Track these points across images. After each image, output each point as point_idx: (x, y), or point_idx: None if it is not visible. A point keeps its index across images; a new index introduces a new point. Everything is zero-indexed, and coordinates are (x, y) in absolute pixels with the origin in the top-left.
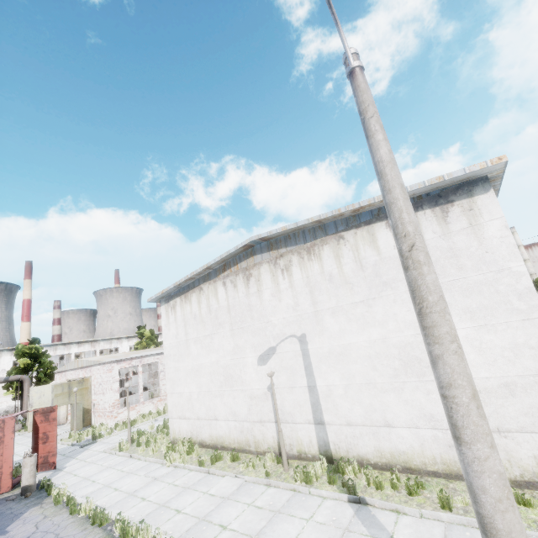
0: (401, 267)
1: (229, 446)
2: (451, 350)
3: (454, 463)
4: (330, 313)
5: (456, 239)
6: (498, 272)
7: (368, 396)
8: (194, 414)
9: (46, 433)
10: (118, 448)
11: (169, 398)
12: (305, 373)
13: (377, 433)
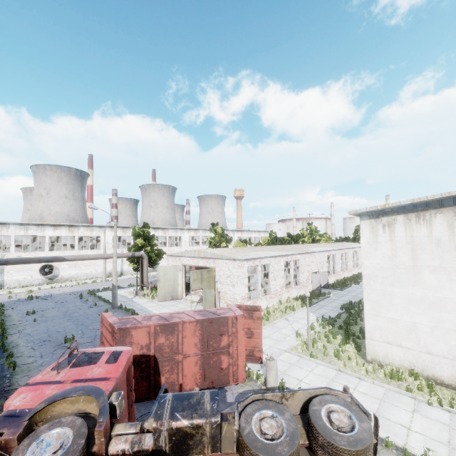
0: None
1: None
2: None
3: None
4: None
5: None
6: None
7: None
8: (420, 346)
9: (250, 329)
10: (309, 354)
11: (368, 318)
12: None
13: None
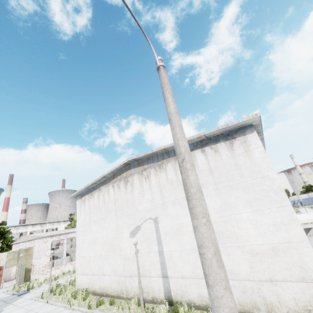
0: (210, 175)
1: (110, 294)
2: (202, 222)
3: (246, 304)
4: (171, 204)
5: (238, 159)
6: (262, 178)
7: (193, 257)
8: (91, 271)
9: None
10: (41, 296)
11: (77, 260)
12: (157, 242)
13: (199, 283)
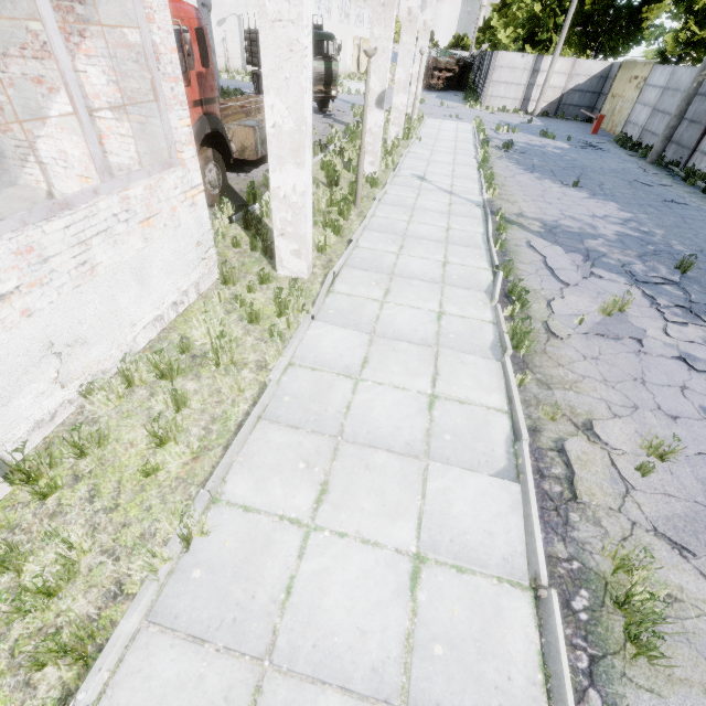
0: None
1: None
2: None
3: None
4: (252, 8)
5: None
6: None
7: None
8: None
9: None
10: None
11: None
12: (240, 36)
13: None
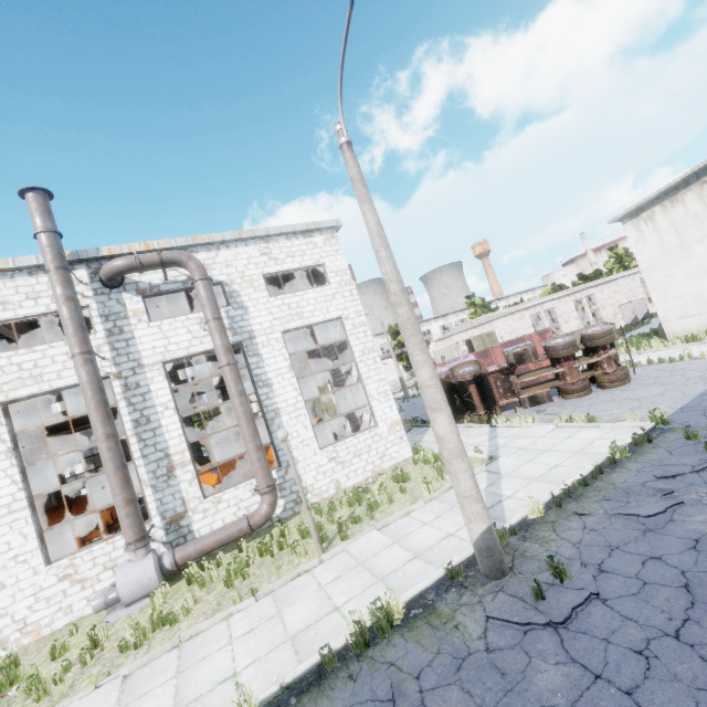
0: None
1: None
2: None
3: None
4: None
5: None
6: None
7: None
8: None
9: None
10: None
11: (658, 306)
12: None
13: None
